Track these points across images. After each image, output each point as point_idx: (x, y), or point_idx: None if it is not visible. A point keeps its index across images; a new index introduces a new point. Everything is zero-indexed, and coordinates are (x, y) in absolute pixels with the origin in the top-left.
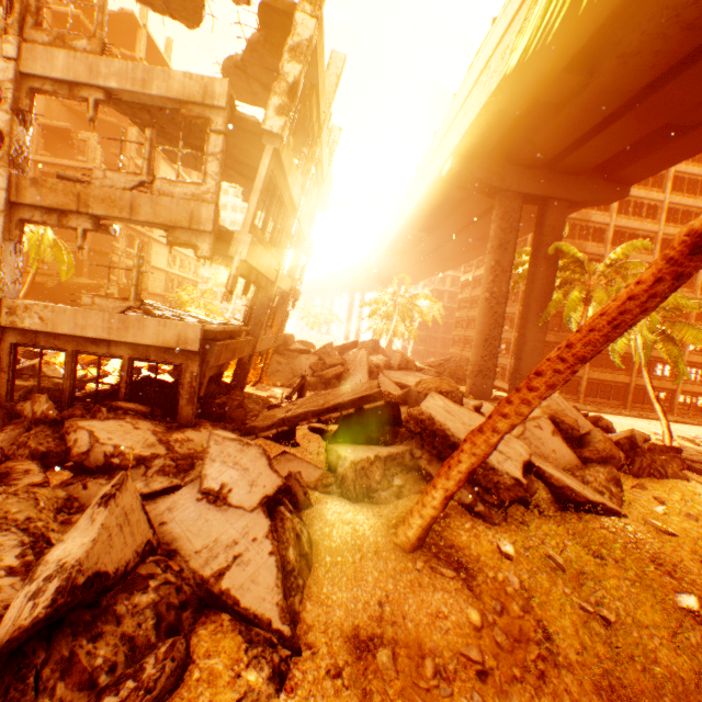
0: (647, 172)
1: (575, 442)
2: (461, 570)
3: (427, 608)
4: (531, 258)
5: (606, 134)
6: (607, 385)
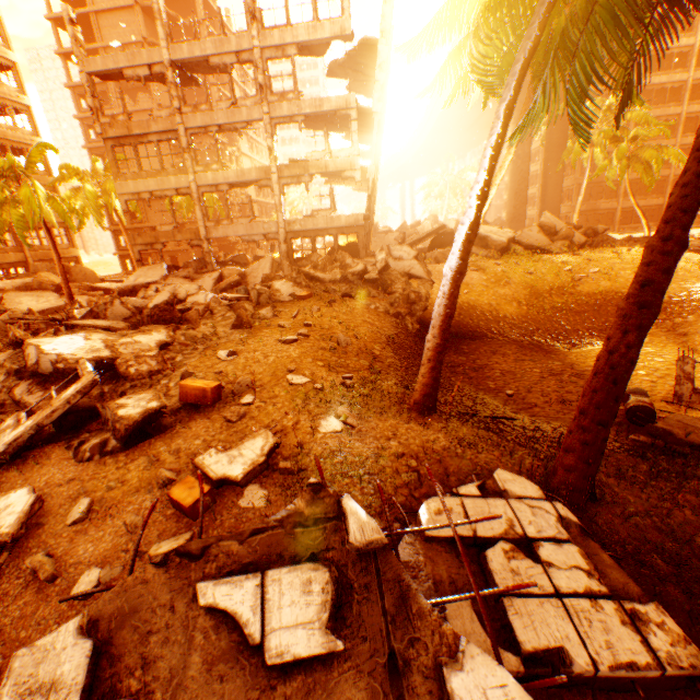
0: None
1: (552, 236)
2: (481, 270)
3: (469, 278)
4: (547, 119)
5: None
6: (651, 213)
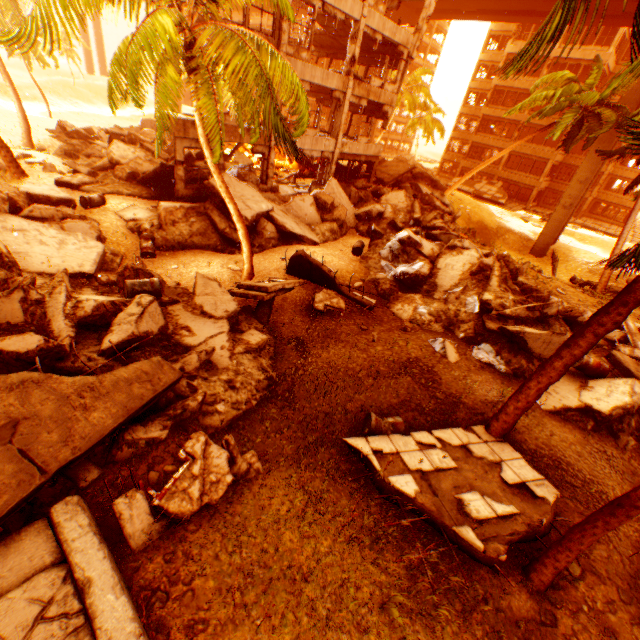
0: (434, 19)
1: None
2: None
3: None
4: None
5: (437, 3)
6: None
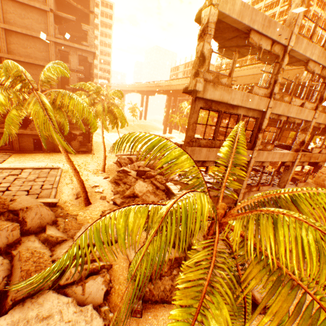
0: None
1: None
2: None
3: None
4: None
5: None
6: None
